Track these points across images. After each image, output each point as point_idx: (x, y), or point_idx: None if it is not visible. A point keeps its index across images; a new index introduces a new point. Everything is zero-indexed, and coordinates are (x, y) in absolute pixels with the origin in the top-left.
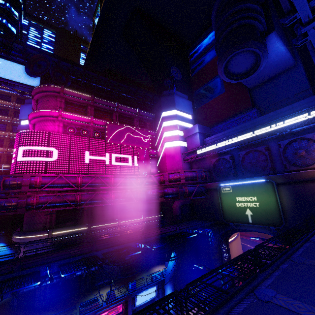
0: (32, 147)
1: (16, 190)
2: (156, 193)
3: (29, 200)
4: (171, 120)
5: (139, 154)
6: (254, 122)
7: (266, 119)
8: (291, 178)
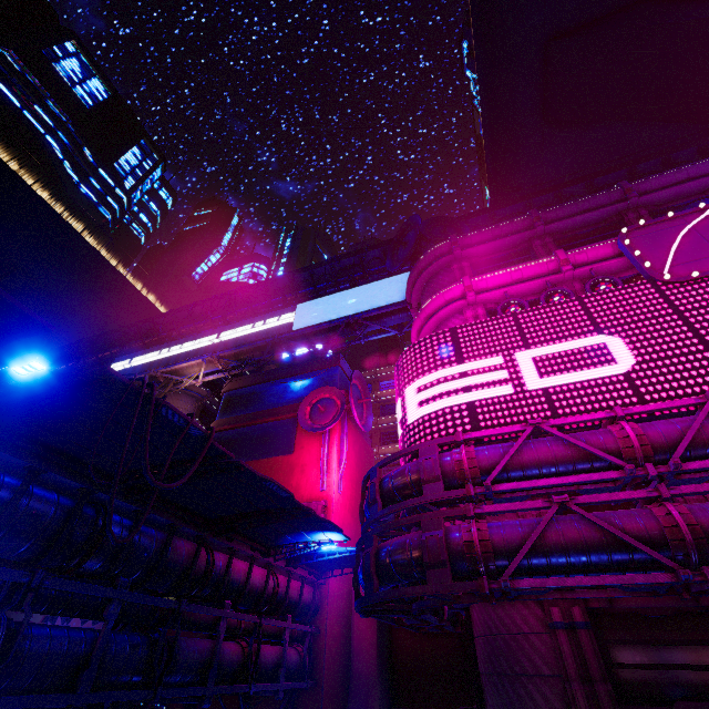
0: (426, 377)
1: (410, 500)
2: None
3: (454, 532)
4: None
5: None
6: None
7: None
8: None
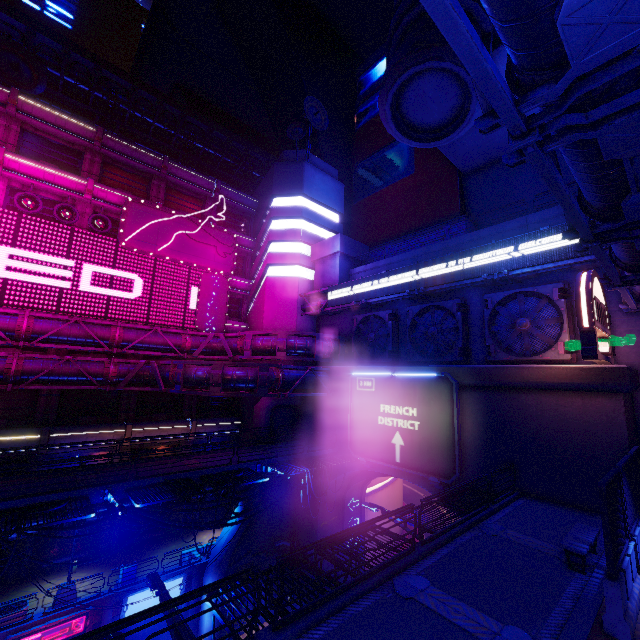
0: None
1: None
2: (206, 375)
3: None
4: (289, 217)
5: (203, 284)
6: (450, 246)
7: (473, 243)
8: (489, 377)
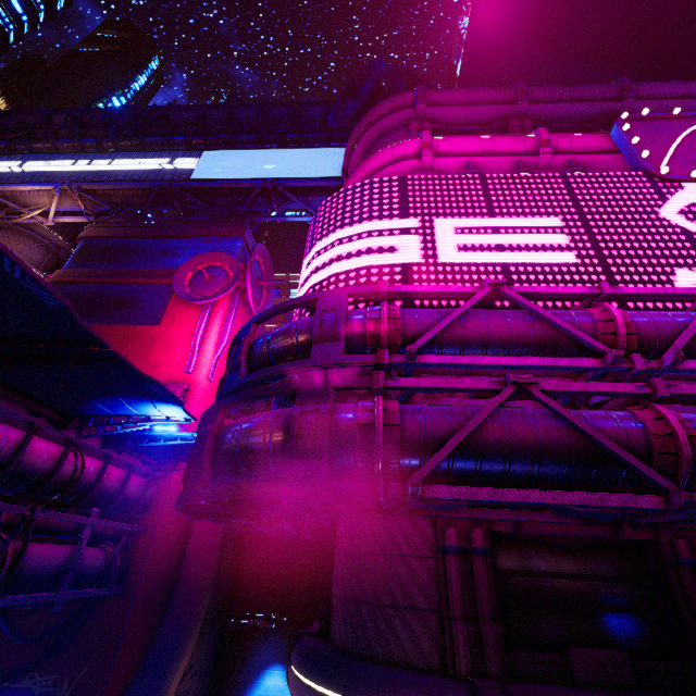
0: (350, 229)
1: (289, 363)
2: None
3: (346, 411)
4: None
5: None
6: None
7: None
8: None
